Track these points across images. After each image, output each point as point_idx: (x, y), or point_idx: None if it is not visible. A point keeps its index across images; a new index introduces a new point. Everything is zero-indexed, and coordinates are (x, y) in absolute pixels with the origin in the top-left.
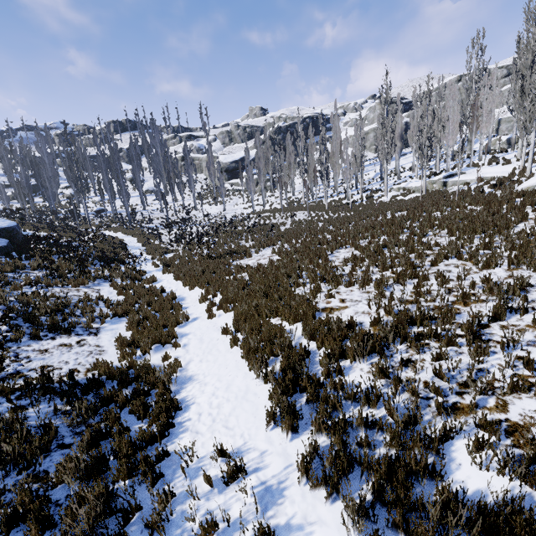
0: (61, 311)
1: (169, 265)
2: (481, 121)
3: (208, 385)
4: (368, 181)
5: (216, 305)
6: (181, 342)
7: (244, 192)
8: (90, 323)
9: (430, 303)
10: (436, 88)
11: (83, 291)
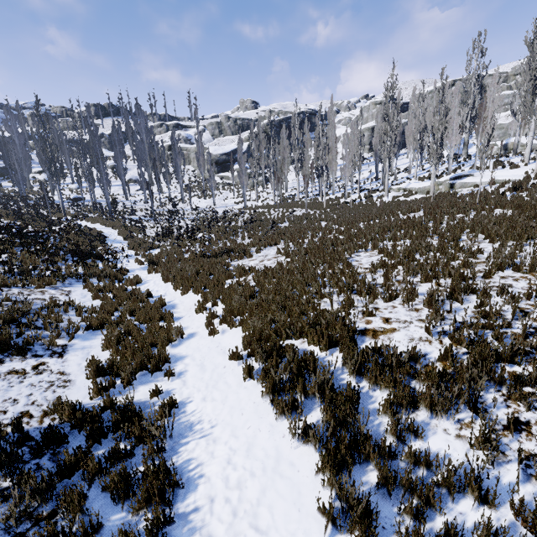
0: (16, 320)
1: (156, 262)
2: (486, 123)
3: (219, 443)
4: (363, 180)
5: (217, 317)
6: (175, 368)
7: (234, 186)
8: (54, 340)
9: (506, 329)
10: (430, 91)
11: (49, 293)
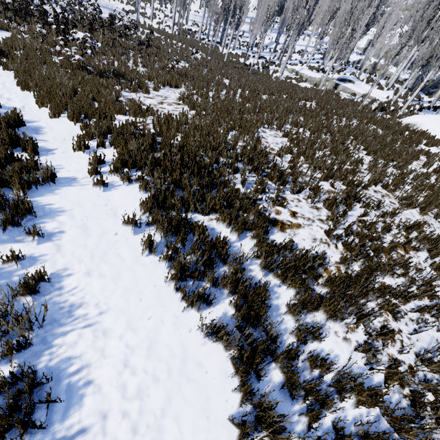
0: None
1: (4, 52)
2: (381, 35)
3: (112, 338)
4: (263, 47)
5: (104, 163)
6: (44, 227)
7: None
8: None
9: (378, 242)
10: None
11: None
